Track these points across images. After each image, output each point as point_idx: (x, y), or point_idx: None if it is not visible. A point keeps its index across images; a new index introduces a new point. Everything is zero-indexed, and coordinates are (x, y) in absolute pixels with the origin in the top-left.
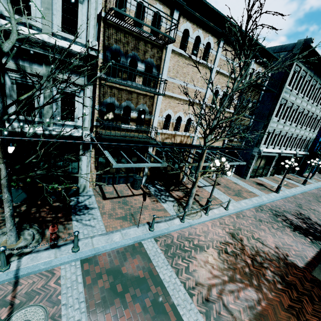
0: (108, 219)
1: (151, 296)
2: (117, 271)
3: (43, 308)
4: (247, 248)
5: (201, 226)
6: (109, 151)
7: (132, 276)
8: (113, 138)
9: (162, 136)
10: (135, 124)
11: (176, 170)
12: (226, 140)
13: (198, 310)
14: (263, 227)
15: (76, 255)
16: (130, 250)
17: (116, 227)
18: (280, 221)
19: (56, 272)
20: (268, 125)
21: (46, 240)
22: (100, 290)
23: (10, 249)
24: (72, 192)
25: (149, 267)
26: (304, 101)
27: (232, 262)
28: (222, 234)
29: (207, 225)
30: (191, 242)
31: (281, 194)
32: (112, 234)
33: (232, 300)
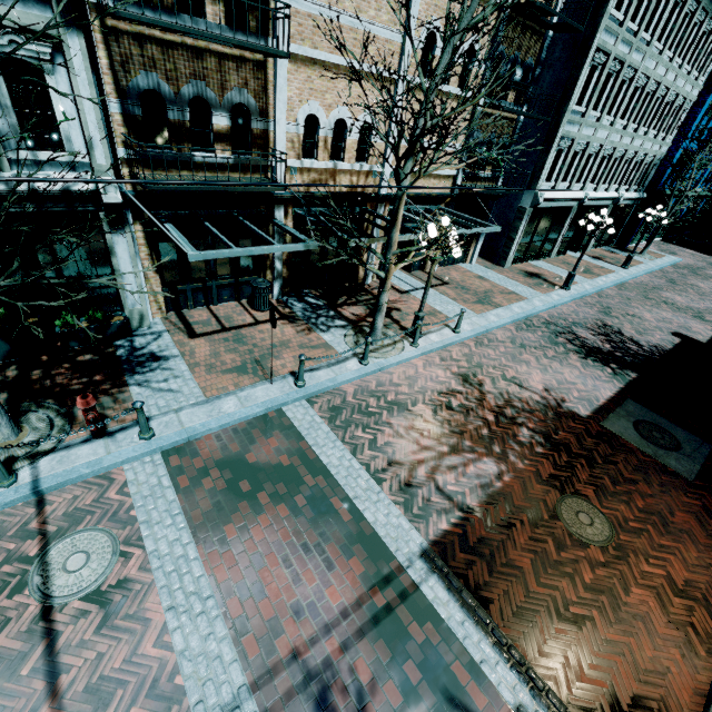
0: (206, 376)
1: (306, 491)
2: (238, 461)
3: (105, 531)
4: (489, 397)
5: (404, 369)
6: (180, 225)
7: (268, 466)
8: (177, 189)
9: (304, 176)
10: (230, 148)
11: (348, 260)
12: (461, 177)
13: (391, 501)
14: (525, 358)
15: (151, 445)
16: (259, 424)
17: (226, 388)
18: (561, 344)
19: (116, 476)
20: (558, 129)
21: (82, 426)
22: (209, 494)
23: (4, 446)
24: (114, 329)
25: (299, 448)
26: (650, 53)
27: (459, 423)
28: (445, 378)
29: (415, 366)
30: (381, 398)
31: (574, 292)
32: (219, 401)
33: (454, 479)
